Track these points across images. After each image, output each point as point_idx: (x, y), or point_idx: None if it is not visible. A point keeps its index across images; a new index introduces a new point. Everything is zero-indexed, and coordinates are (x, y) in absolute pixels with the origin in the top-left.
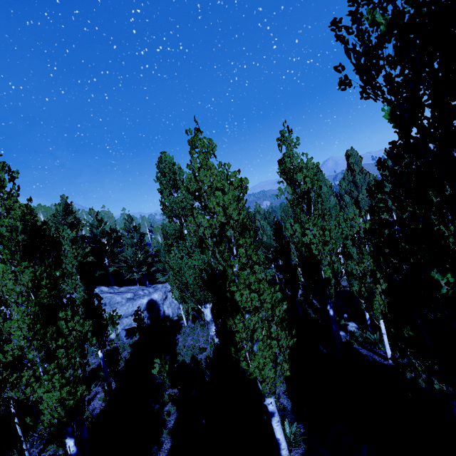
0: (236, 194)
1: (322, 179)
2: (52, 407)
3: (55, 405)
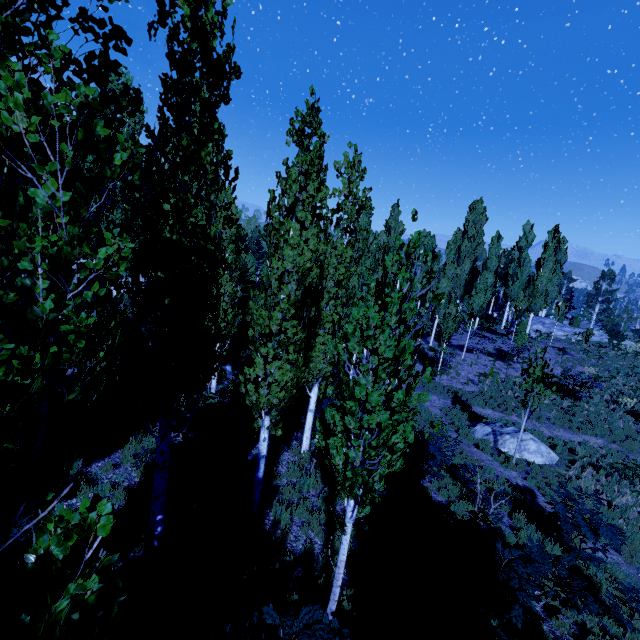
0: None
1: (368, 207)
2: None
3: None
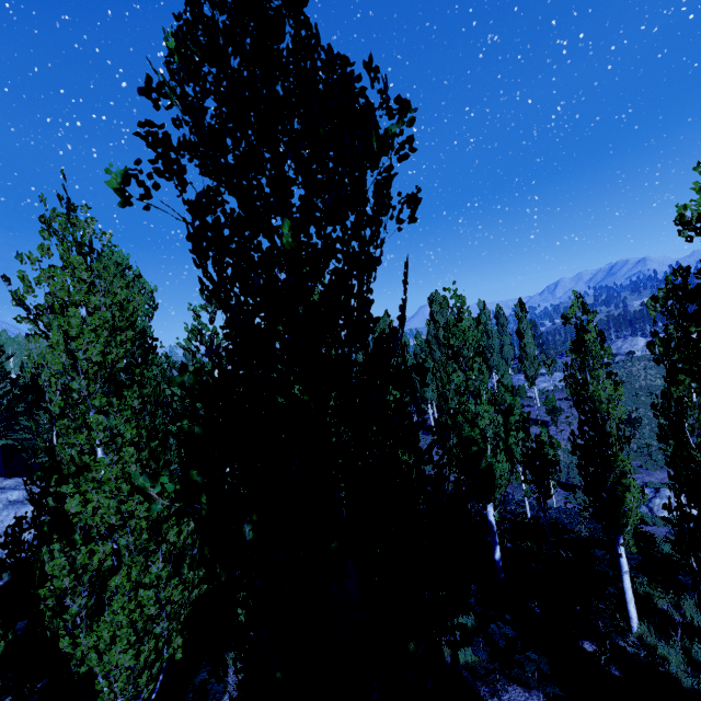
0: (108, 318)
1: (383, 326)
2: None
3: None
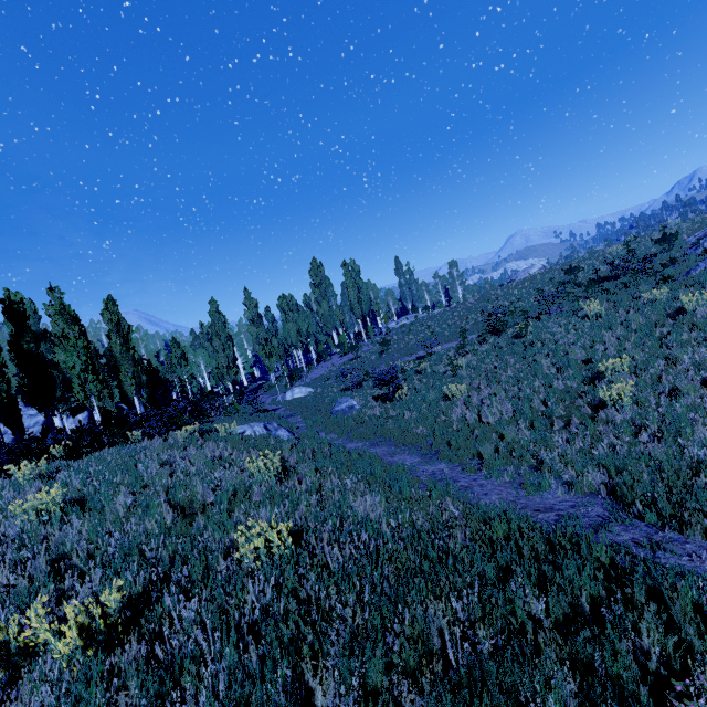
0: None
1: (212, 302)
2: None
3: None
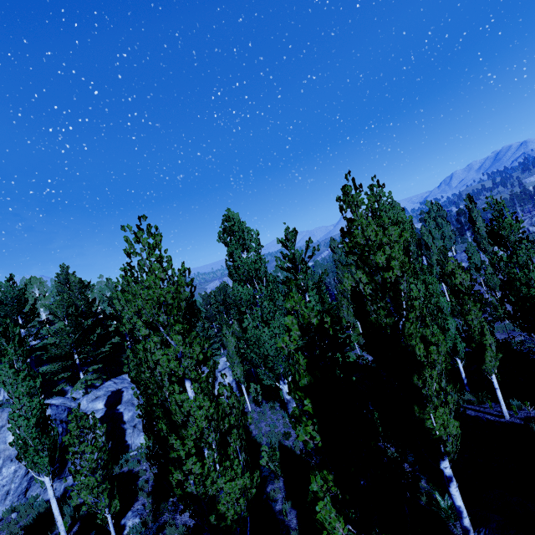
0: (402, 248)
1: None
2: (233, 499)
3: (236, 496)
